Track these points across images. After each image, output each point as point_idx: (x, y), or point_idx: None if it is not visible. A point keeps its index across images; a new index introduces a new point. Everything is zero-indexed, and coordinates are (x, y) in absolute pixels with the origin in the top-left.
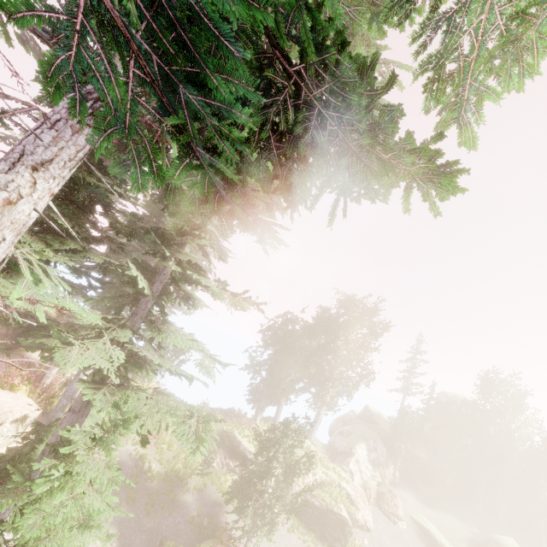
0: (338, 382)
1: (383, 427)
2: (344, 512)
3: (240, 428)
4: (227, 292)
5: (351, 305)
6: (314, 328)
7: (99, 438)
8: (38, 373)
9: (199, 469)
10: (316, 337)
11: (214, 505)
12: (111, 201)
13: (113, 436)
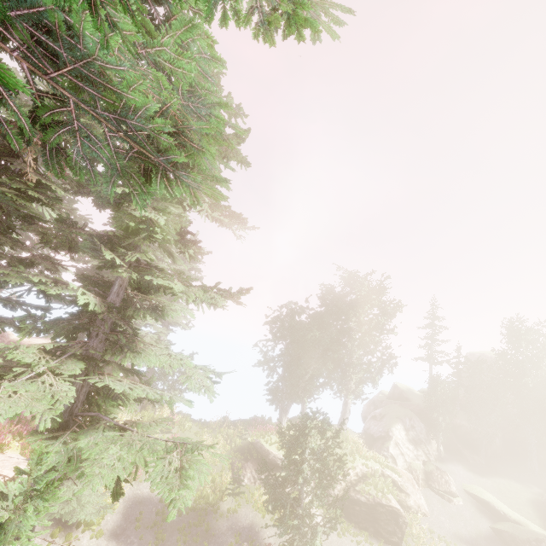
0: (359, 366)
1: (416, 402)
2: (393, 502)
3: (266, 436)
4: (195, 290)
5: (356, 284)
6: (323, 316)
7: (1, 526)
8: (31, 426)
9: (229, 490)
10: (326, 324)
11: (253, 525)
12: (23, 207)
13: (24, 516)
